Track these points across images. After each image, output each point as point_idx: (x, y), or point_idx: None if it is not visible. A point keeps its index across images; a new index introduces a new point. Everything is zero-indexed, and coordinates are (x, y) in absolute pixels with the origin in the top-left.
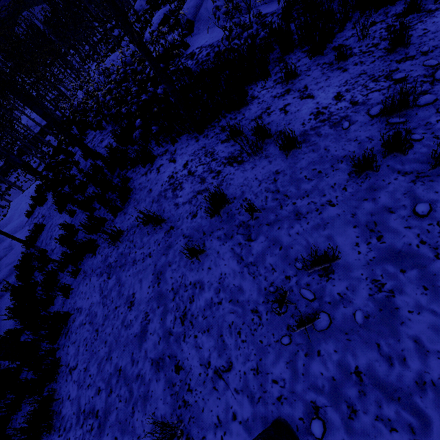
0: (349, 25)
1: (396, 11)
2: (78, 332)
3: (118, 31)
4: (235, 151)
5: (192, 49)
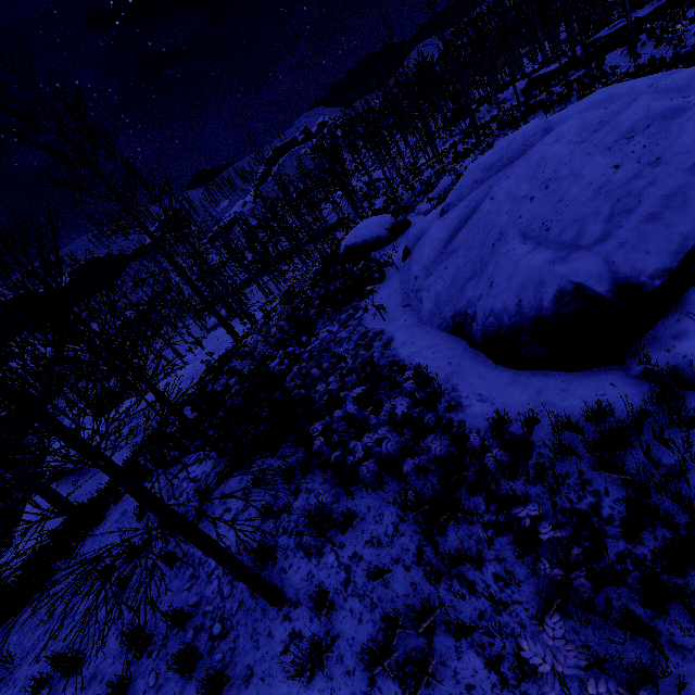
0: (331, 472)
1: (337, 509)
2: (90, 540)
3: (468, 124)
4: (192, 511)
5: (366, 304)
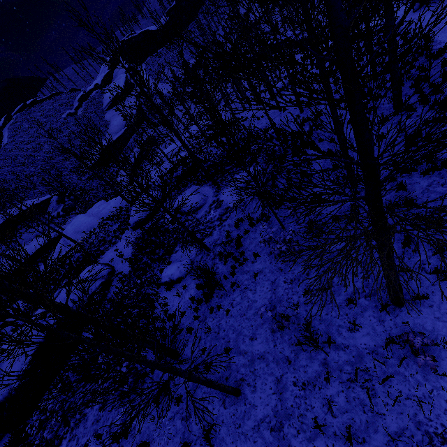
0: None
1: None
2: None
3: None
4: None
5: None
